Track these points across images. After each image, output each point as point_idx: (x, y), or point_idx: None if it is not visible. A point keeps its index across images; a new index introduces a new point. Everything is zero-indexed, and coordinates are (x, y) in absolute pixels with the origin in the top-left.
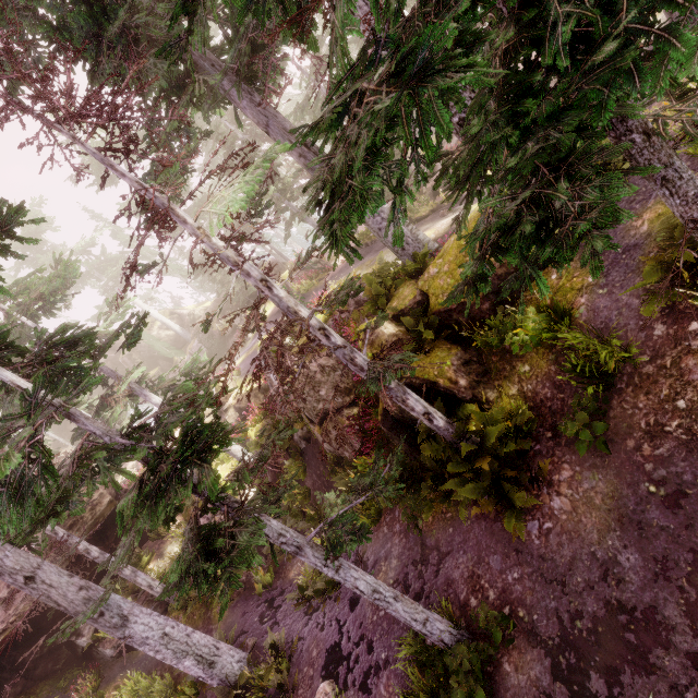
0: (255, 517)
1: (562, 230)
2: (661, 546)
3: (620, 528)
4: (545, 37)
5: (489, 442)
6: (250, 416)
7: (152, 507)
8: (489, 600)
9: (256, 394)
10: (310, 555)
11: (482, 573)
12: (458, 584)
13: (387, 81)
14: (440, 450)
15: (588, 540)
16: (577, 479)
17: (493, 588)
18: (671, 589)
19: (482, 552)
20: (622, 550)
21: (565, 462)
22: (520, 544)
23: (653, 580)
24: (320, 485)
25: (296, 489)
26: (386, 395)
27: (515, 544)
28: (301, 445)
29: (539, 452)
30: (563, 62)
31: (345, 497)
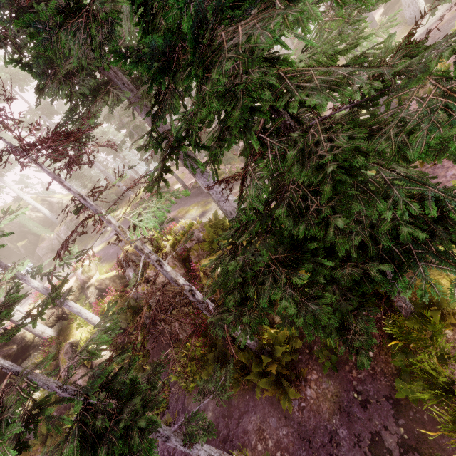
0: (148, 432)
1: (348, 338)
2: (358, 428)
3: (339, 413)
4: (346, 234)
5: (276, 354)
6: (109, 296)
7: (91, 452)
8: (268, 446)
9: (114, 279)
10: (173, 441)
11: (265, 428)
12: (251, 433)
13: (283, 266)
14: (249, 358)
15: (323, 417)
16: (320, 380)
17: (271, 439)
18: (361, 452)
19: (266, 414)
20: (339, 426)
21: (314, 369)
22: (288, 413)
23: (353, 446)
24: (158, 350)
25: (140, 352)
26: (230, 344)
27: (284, 412)
28: (147, 321)
29: (301, 359)
30: (354, 254)
31: (195, 396)
